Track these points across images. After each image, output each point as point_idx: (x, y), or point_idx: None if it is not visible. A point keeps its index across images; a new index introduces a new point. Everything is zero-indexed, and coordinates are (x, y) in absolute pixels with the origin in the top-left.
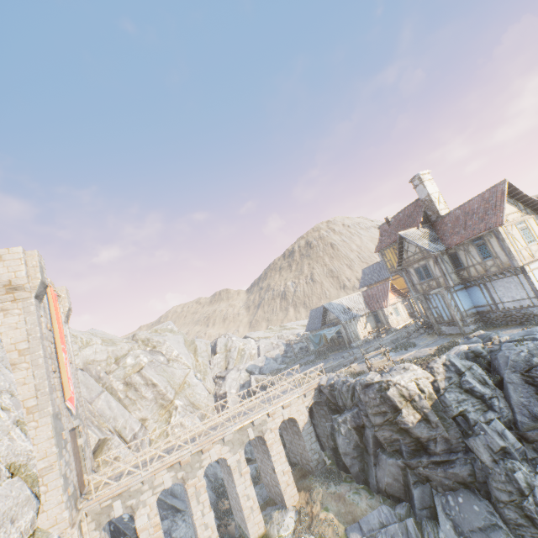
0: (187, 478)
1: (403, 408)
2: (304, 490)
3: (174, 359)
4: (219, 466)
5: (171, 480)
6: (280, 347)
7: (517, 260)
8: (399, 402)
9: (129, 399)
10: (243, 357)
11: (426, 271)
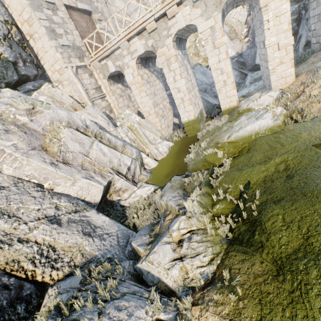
0: (157, 47)
1: None
2: (307, 73)
3: None
4: (235, 72)
5: (143, 48)
6: None
7: None
8: None
9: None
10: None
11: None
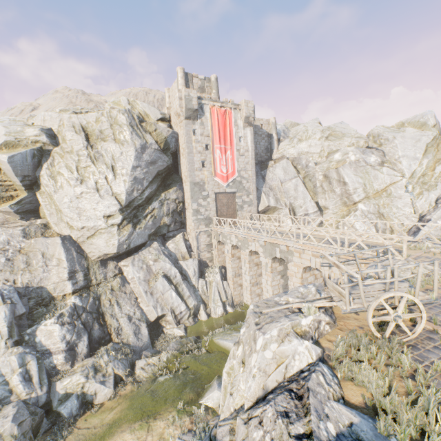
0: (242, 248)
1: None
2: None
3: (391, 162)
4: None
5: (236, 243)
6: None
7: None
8: None
9: (322, 189)
10: None
11: None
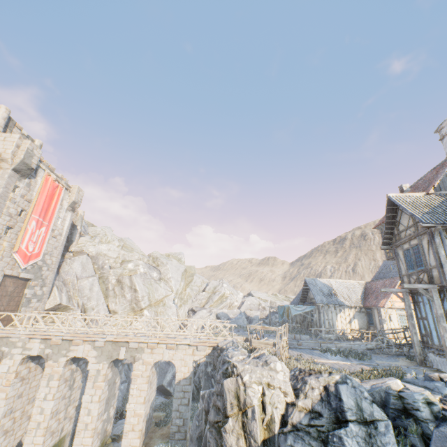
0: (51, 358)
1: (231, 418)
2: None
3: (165, 280)
4: None
5: (39, 350)
6: (264, 311)
7: None
8: (231, 404)
9: (114, 292)
10: (221, 303)
11: (417, 255)
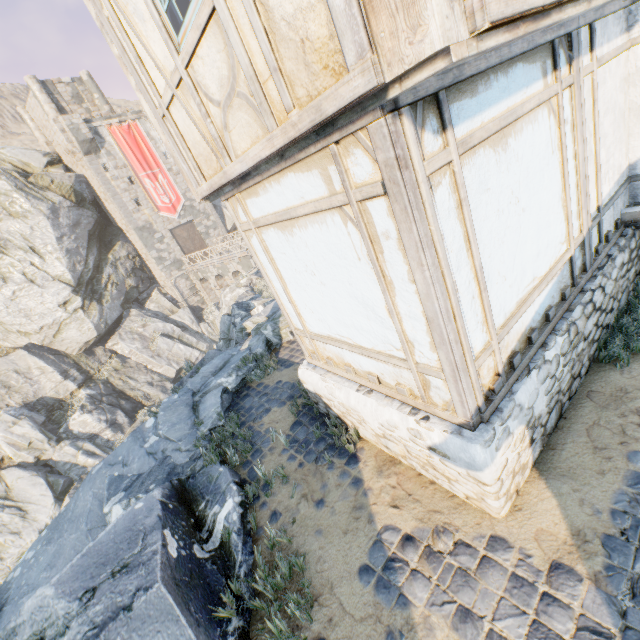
0: (225, 275)
1: None
2: None
3: None
4: None
5: (217, 272)
6: None
7: (181, 172)
8: None
9: None
10: None
11: None
